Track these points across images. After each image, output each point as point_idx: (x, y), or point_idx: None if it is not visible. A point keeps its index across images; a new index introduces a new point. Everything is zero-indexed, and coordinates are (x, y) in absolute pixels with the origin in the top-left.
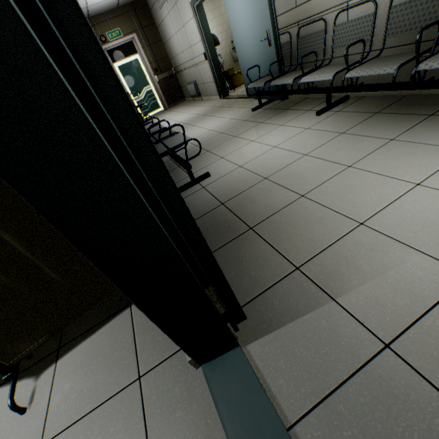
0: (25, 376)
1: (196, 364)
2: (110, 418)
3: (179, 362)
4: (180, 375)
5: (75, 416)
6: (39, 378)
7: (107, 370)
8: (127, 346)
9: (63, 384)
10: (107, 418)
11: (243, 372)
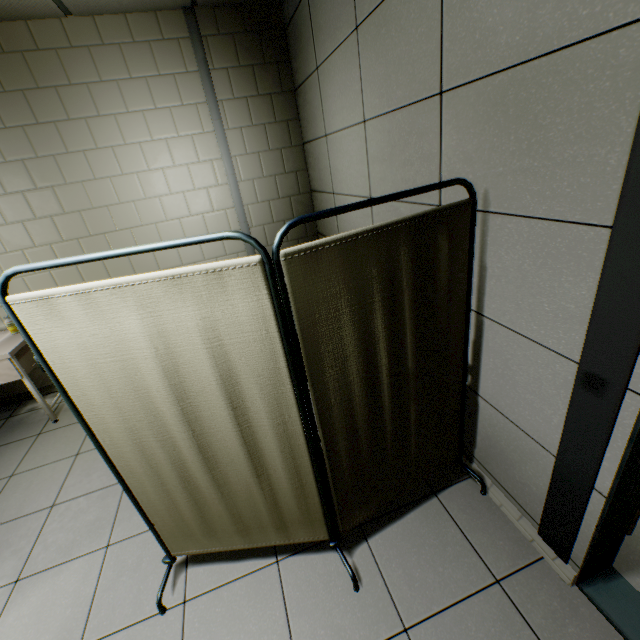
0: (329, 547)
1: (573, 581)
2: (483, 616)
3: (542, 574)
4: (551, 589)
5: (432, 605)
6: (353, 555)
7: (446, 563)
8: (460, 542)
9: (393, 568)
10: (478, 616)
11: (637, 601)
